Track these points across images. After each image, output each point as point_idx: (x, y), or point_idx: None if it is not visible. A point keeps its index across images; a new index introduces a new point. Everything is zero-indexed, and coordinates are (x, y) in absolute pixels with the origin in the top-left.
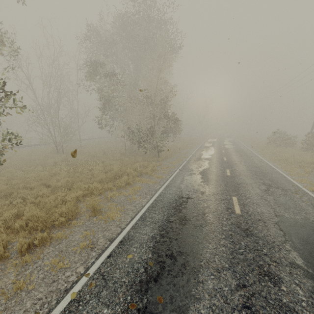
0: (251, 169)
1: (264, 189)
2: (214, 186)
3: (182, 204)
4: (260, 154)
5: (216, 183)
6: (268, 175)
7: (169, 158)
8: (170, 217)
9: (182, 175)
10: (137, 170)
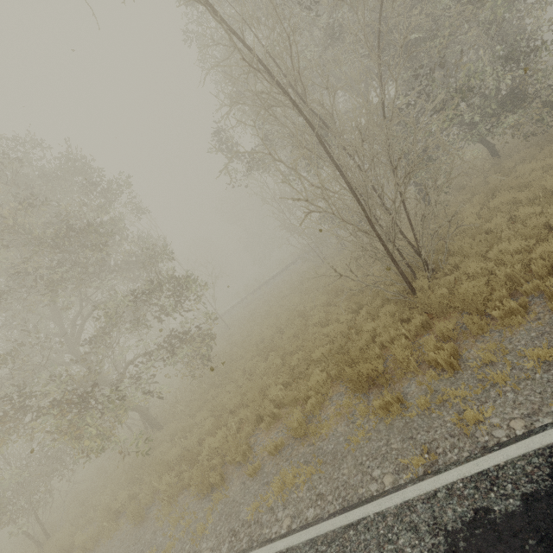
0: None
1: None
2: None
3: None
4: None
5: None
6: None
7: None
8: None
9: None
10: None
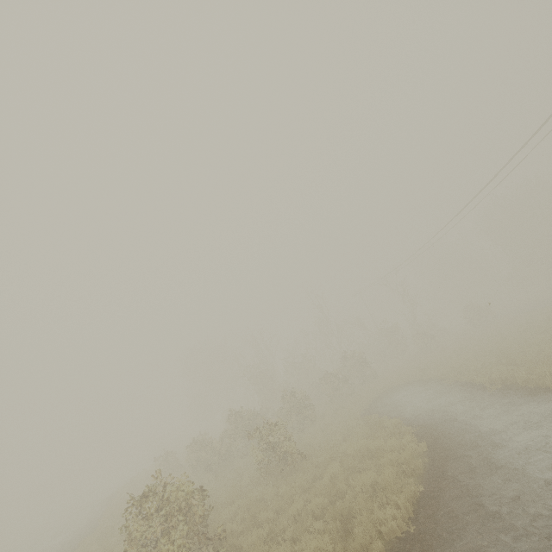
0: None
1: None
2: None
3: None
4: None
5: None
6: None
7: None
8: None
9: None
10: None
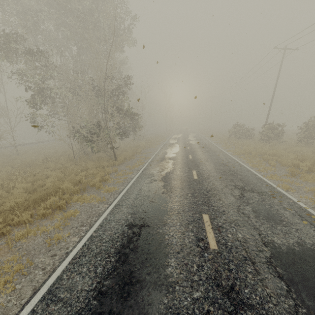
0: (219, 167)
1: (238, 195)
2: (178, 198)
3: (131, 241)
4: (224, 148)
5: (181, 193)
6: (237, 174)
7: (128, 161)
8: (104, 279)
9: (139, 185)
10: (82, 182)
